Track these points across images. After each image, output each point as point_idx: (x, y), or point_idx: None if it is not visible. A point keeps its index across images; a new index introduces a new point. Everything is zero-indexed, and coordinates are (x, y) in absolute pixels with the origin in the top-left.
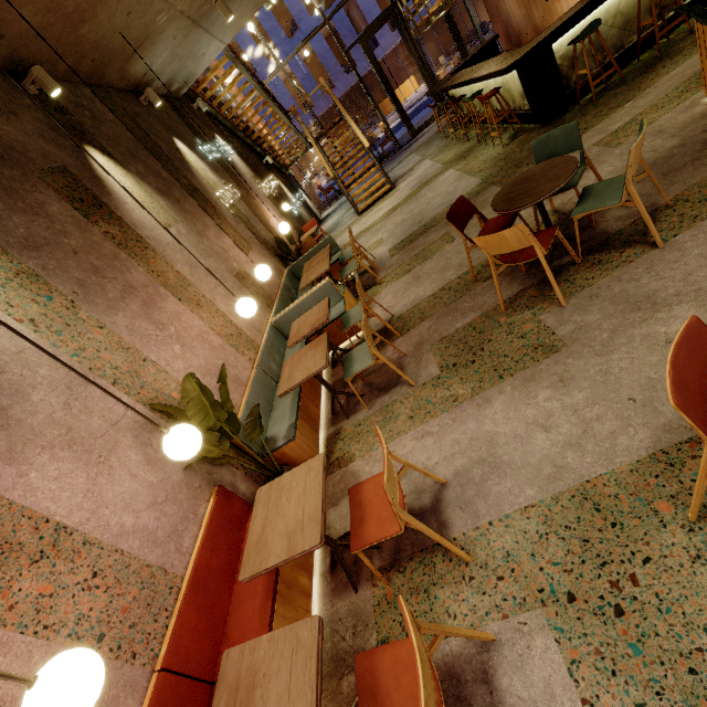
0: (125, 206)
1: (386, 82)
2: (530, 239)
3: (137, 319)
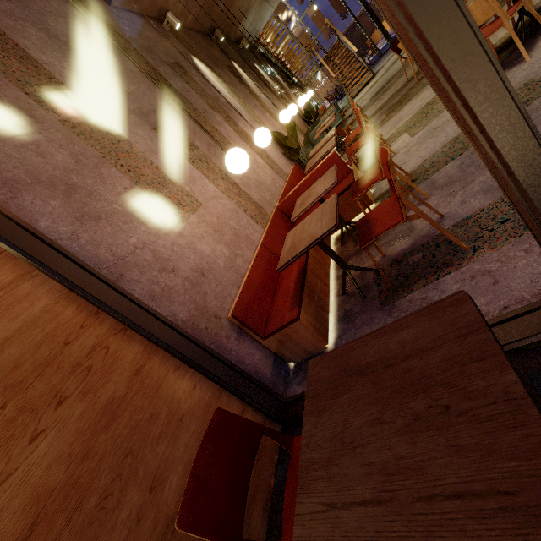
0: (247, 82)
1: (370, 10)
2: None
3: (260, 114)
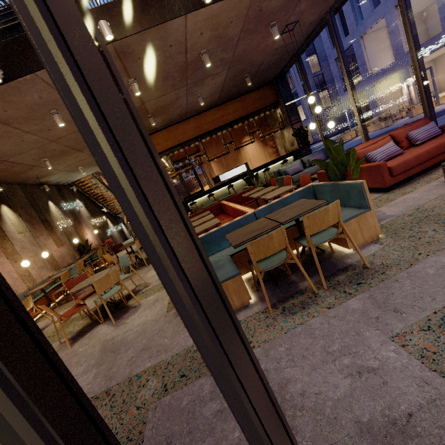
0: (6, 224)
1: None
2: (112, 258)
3: None
